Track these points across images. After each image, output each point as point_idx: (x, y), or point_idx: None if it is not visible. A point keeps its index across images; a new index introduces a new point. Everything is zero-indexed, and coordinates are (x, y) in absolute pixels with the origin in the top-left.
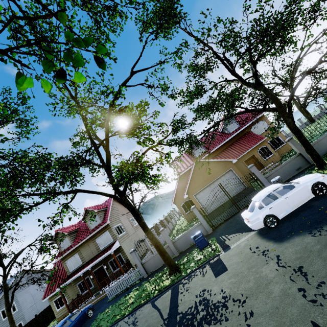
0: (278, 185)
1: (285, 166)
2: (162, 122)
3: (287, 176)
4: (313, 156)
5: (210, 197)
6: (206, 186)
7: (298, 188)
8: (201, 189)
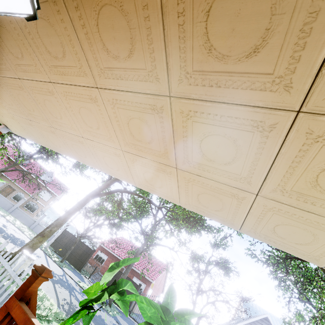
0: None
1: None
2: None
3: None
4: None
5: None
6: None
7: None
8: None
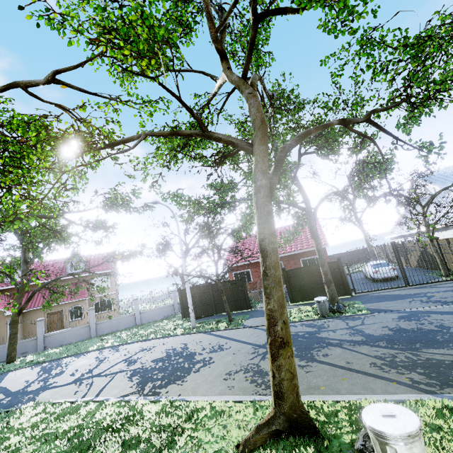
0: None
1: None
2: None
3: None
4: (9, 350)
5: None
6: None
7: None
8: None
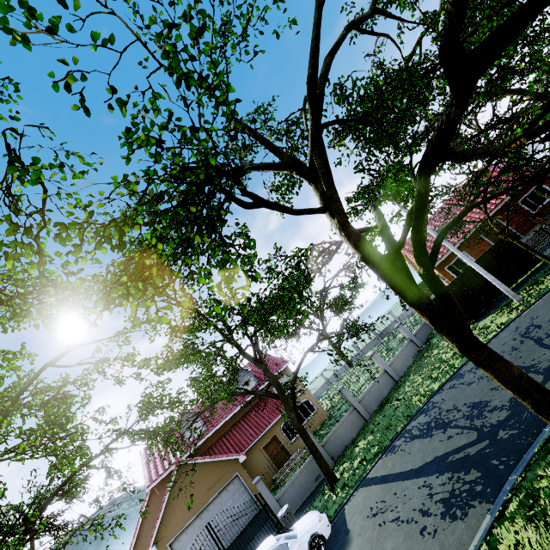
0: (272, 543)
1: (301, 475)
2: (114, 418)
3: (305, 492)
4: (323, 468)
5: (200, 543)
6: (193, 518)
7: (293, 548)
8: (184, 527)
